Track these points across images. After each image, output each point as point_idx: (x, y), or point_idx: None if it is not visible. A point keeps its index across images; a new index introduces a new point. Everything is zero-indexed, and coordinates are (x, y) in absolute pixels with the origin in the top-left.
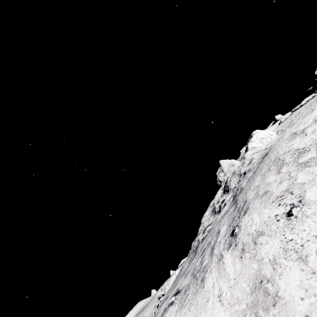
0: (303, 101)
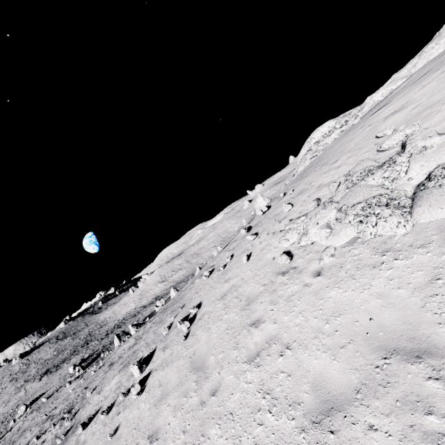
0: None
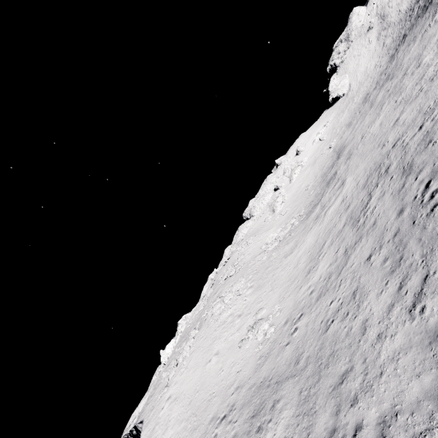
0: (205, 293)
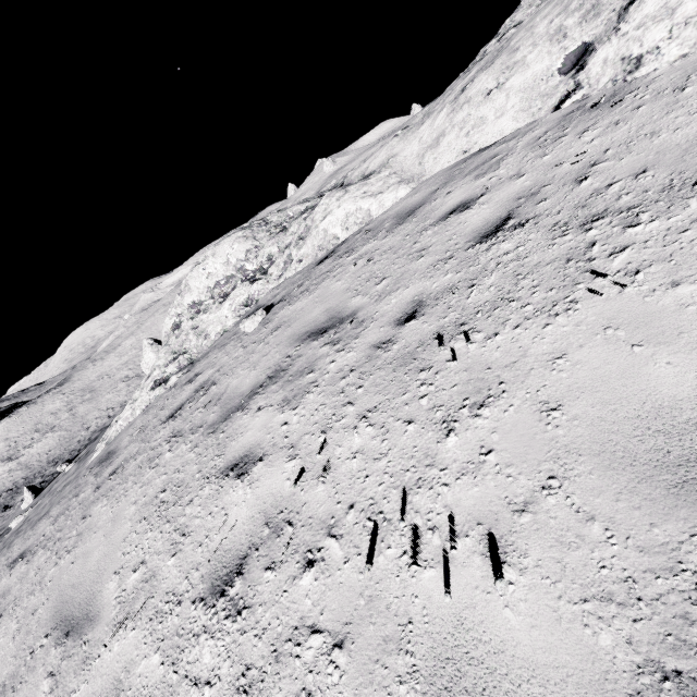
0: None
